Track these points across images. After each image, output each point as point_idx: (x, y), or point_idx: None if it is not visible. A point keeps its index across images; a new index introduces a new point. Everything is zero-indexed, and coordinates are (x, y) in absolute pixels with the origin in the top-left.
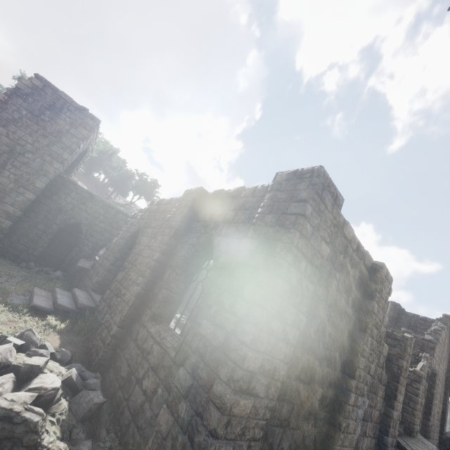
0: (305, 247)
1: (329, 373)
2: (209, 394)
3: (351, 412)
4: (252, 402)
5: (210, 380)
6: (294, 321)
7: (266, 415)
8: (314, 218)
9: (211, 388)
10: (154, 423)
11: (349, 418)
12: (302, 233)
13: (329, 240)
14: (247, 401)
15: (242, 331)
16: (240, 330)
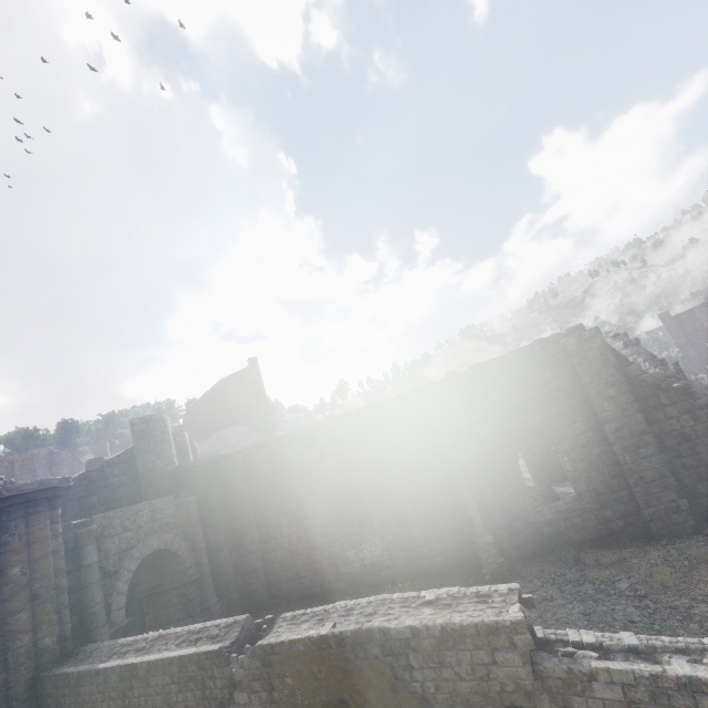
0: None
1: None
2: None
3: None
4: None
5: None
6: None
7: None
8: None
9: None
10: None
11: None
12: None
13: None
14: None
15: None
16: None
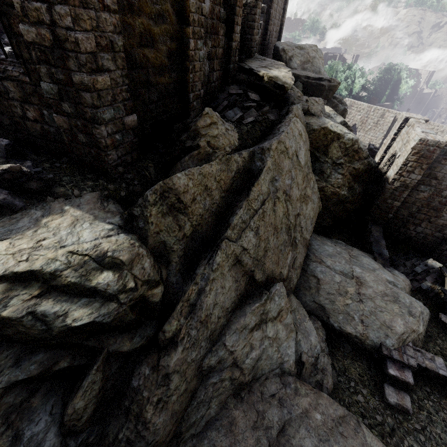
0: None
1: (167, 29)
2: (75, 87)
3: (194, 56)
4: (108, 77)
5: (68, 77)
6: None
7: (126, 82)
8: None
9: (73, 82)
10: (61, 132)
11: (194, 61)
12: None
13: None
14: (103, 77)
15: (59, 17)
16: (57, 17)
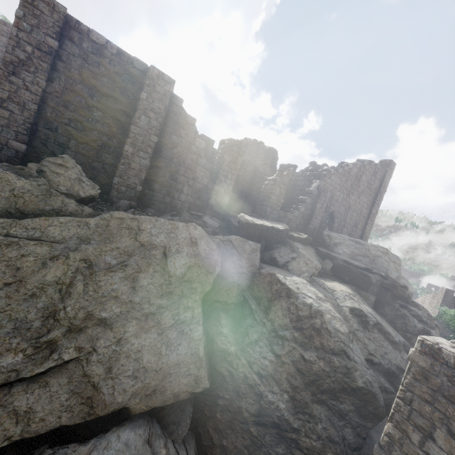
0: (27, 38)
1: (104, 131)
2: None
3: (130, 157)
4: (8, 113)
5: None
6: (33, 82)
7: (26, 125)
8: (30, 19)
9: None
10: None
11: (130, 160)
12: (20, 29)
13: (56, 36)
14: (3, 111)
15: None
16: None
